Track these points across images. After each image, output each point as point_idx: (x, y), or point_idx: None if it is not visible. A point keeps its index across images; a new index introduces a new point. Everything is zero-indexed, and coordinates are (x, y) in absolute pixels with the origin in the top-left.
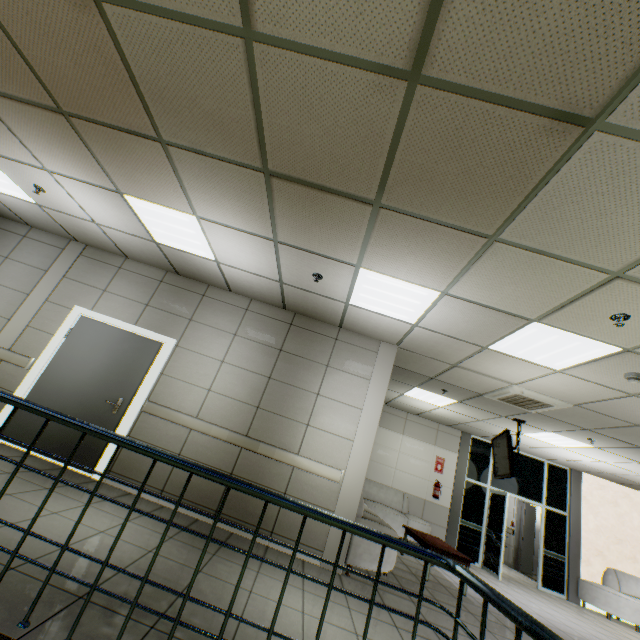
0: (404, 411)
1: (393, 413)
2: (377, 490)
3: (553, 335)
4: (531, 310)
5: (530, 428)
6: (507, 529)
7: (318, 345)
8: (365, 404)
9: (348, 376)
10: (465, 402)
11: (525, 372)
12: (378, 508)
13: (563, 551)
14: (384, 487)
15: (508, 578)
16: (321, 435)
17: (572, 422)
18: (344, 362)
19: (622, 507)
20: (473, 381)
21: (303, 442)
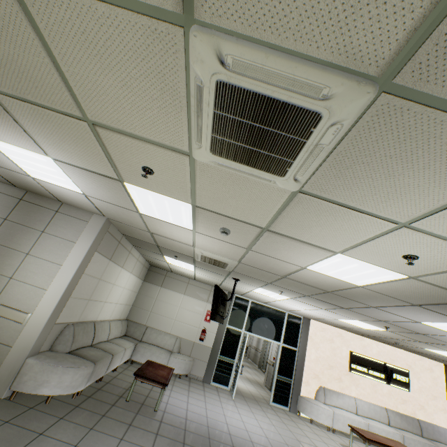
0: (187, 277)
1: (179, 279)
2: (156, 336)
3: (148, 195)
4: (107, 170)
5: (249, 285)
6: (271, 362)
7: (40, 216)
8: (66, 261)
9: (59, 240)
10: (198, 266)
11: (184, 234)
12: (148, 349)
13: (291, 376)
14: (163, 333)
15: (248, 397)
16: (21, 286)
17: (257, 278)
18: (59, 229)
19: (336, 343)
20: (176, 246)
21: (3, 292)
